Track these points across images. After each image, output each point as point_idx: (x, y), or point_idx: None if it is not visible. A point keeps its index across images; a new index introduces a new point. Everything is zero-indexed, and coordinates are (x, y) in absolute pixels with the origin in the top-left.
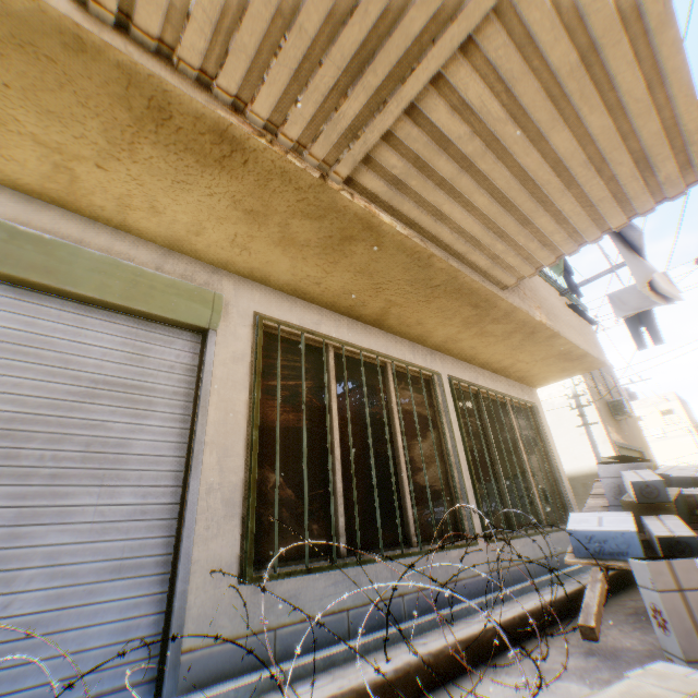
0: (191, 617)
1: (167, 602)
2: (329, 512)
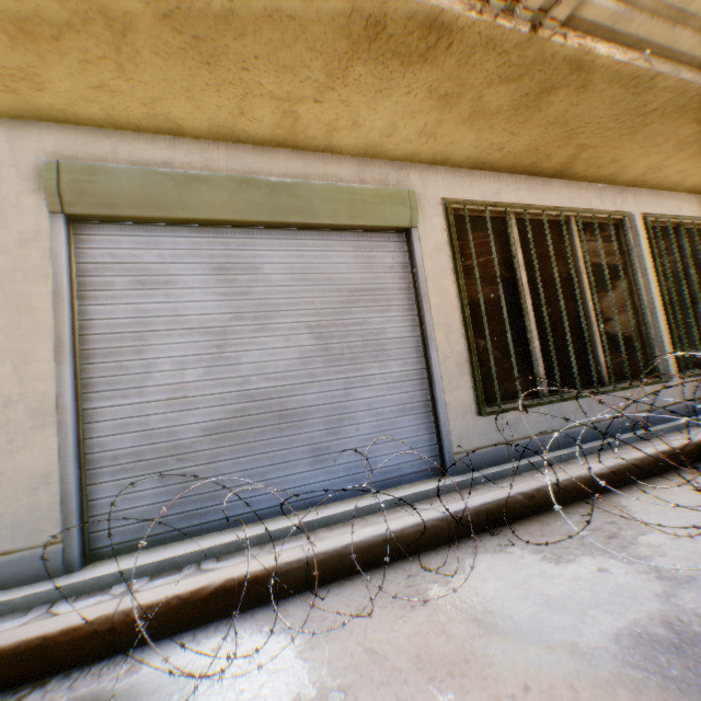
0: (454, 436)
1: (436, 428)
2: (529, 364)
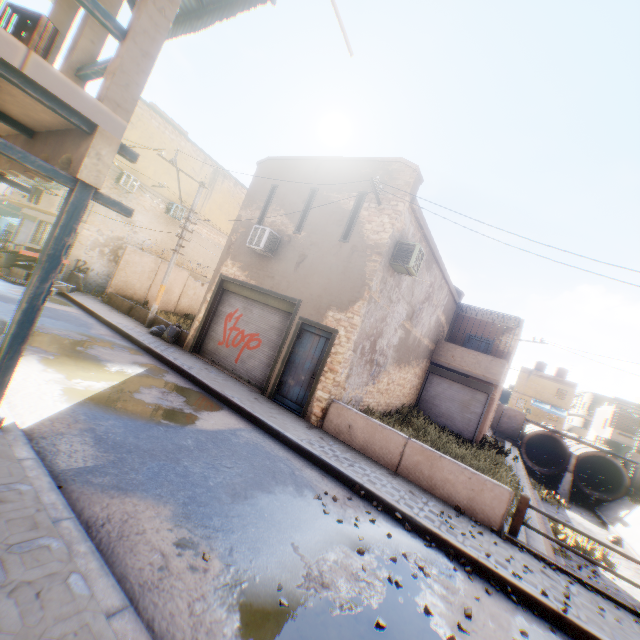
0: None
1: None
2: None
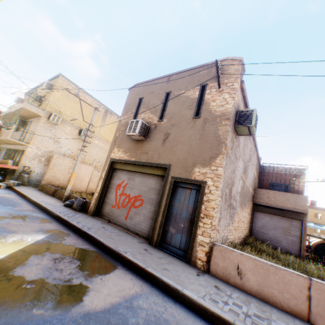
0: None
1: None
2: None
